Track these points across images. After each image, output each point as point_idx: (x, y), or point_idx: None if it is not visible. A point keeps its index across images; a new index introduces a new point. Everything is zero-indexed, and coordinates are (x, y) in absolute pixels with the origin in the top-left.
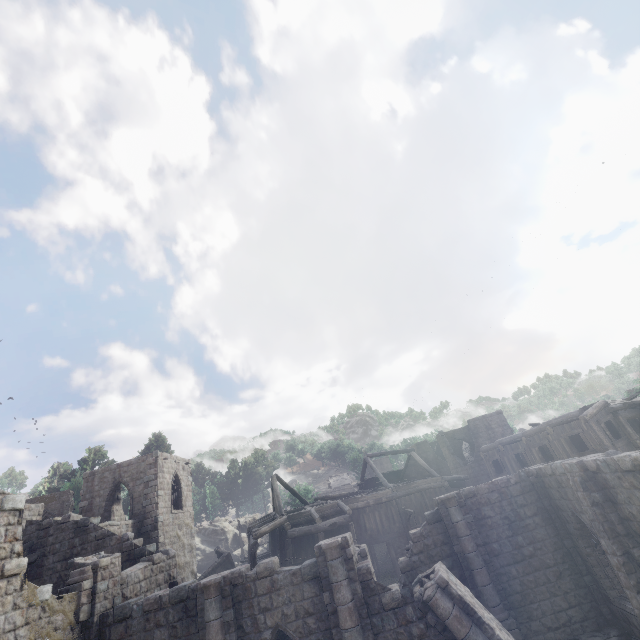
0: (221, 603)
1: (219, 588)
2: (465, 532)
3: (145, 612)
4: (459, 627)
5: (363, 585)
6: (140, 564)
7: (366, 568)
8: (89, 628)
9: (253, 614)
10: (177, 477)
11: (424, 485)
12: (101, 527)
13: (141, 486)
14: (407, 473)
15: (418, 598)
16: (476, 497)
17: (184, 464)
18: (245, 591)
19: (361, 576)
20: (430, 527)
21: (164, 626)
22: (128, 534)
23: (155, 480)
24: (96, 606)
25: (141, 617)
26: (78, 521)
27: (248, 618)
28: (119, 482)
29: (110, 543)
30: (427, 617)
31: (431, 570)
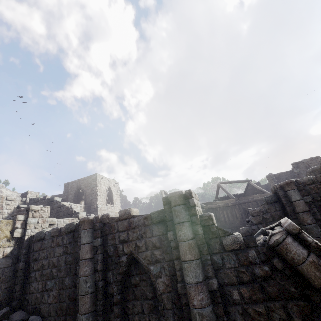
0: (92, 234)
1: (92, 224)
2: (304, 208)
3: (51, 236)
4: (318, 274)
5: (204, 229)
6: (70, 218)
7: (208, 215)
8: (22, 242)
9: (115, 244)
10: (110, 189)
11: (259, 197)
12: (59, 201)
13: (89, 190)
14: (246, 195)
15: (262, 244)
16: (315, 183)
17: (114, 183)
18: (110, 228)
19: (203, 221)
20: (268, 205)
21: (61, 246)
22: (72, 206)
23: (96, 187)
24: (27, 231)
25: (49, 239)
26: (49, 198)
27: (111, 246)
28: (79, 188)
29: (63, 209)
30: (273, 261)
31: (276, 224)
